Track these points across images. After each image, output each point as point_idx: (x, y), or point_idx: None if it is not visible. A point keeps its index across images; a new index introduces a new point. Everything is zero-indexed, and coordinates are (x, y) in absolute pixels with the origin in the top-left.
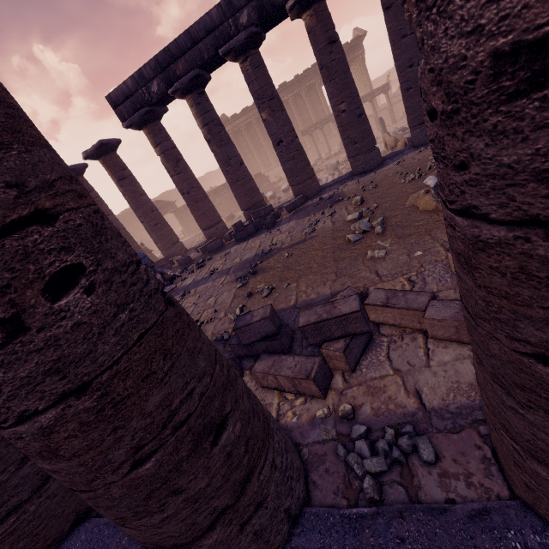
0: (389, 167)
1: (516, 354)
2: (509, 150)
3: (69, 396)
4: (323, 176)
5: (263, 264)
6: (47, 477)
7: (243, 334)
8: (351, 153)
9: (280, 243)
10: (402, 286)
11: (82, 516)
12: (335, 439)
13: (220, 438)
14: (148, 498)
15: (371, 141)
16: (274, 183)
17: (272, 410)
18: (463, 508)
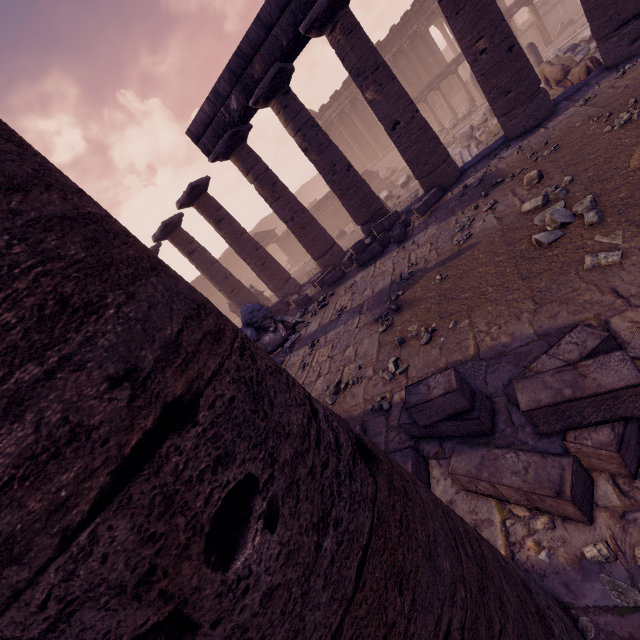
0: (571, 113)
1: None
2: None
3: None
4: (454, 152)
5: (407, 295)
6: None
7: (419, 413)
8: (501, 110)
9: (423, 261)
10: None
11: None
12: None
13: None
14: None
15: (532, 82)
16: (387, 178)
17: (495, 532)
18: None
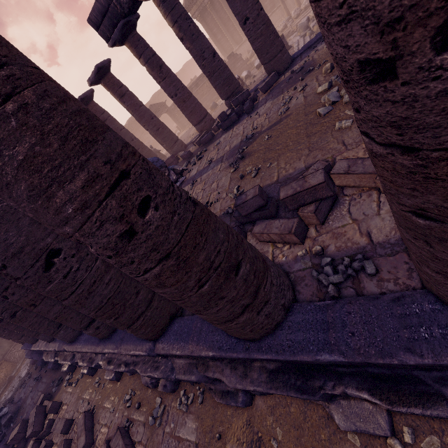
0: None
1: (403, 212)
2: (375, 109)
3: (162, 260)
4: (294, 40)
5: (249, 149)
6: (151, 300)
7: (242, 209)
8: None
9: (260, 126)
10: (364, 152)
11: (173, 317)
12: (311, 267)
13: (239, 272)
14: (209, 301)
15: None
16: (247, 60)
17: (268, 255)
18: (389, 296)
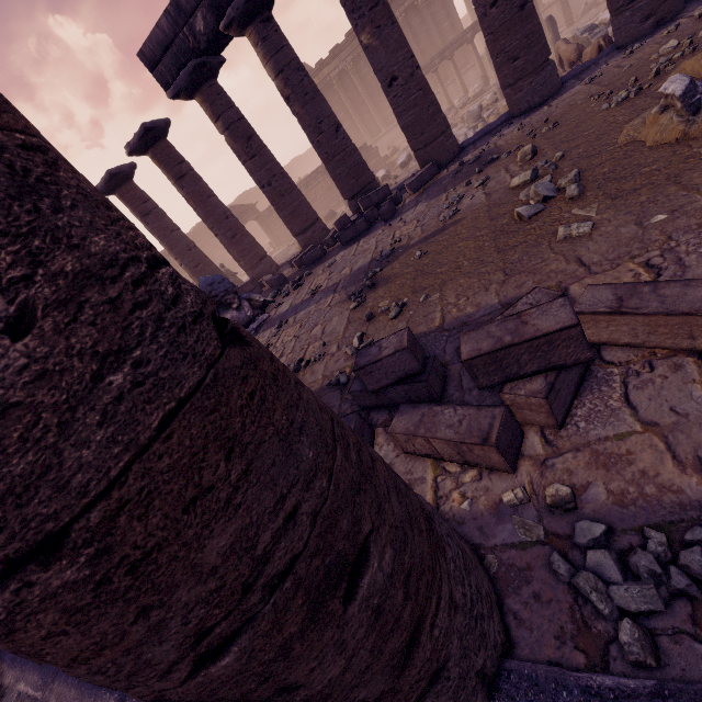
0: (575, 91)
1: None
2: None
3: (25, 563)
4: (459, 132)
5: (385, 272)
6: None
7: (368, 376)
8: (507, 80)
9: (407, 238)
10: (635, 278)
11: None
12: (544, 543)
13: (357, 585)
14: None
15: (541, 50)
16: (387, 157)
17: (426, 489)
18: None
